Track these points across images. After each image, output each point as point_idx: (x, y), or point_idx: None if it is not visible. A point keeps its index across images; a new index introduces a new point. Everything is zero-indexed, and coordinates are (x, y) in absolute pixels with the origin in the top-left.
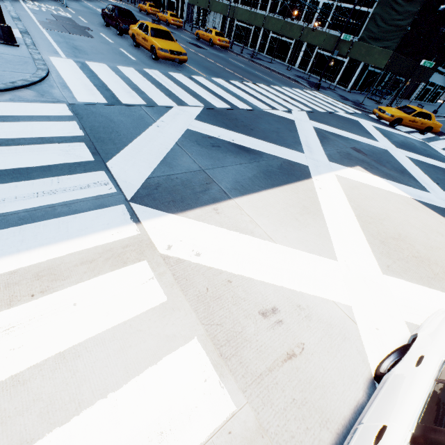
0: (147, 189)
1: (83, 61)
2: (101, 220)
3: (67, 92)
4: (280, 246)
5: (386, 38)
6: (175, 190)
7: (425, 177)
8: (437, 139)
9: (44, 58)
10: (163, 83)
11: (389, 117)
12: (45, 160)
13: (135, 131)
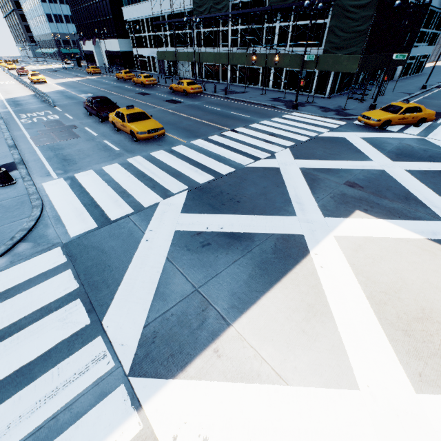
0: (144, 346)
1: (72, 175)
2: (103, 421)
3: (61, 227)
4: (292, 388)
5: (349, 45)
6: (172, 335)
7: (433, 196)
8: (435, 126)
9: (38, 188)
10: (147, 172)
11: (376, 122)
12: (45, 344)
13: (126, 257)
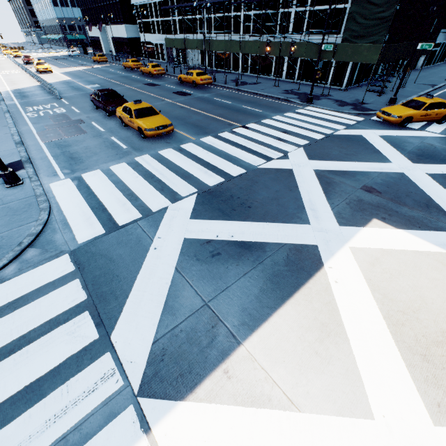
0: (153, 364)
1: (80, 175)
2: (112, 443)
3: (68, 232)
4: (304, 415)
5: (371, 33)
6: (181, 353)
7: None
8: None
9: (45, 189)
10: (155, 173)
11: (396, 118)
12: (54, 359)
13: (135, 267)
